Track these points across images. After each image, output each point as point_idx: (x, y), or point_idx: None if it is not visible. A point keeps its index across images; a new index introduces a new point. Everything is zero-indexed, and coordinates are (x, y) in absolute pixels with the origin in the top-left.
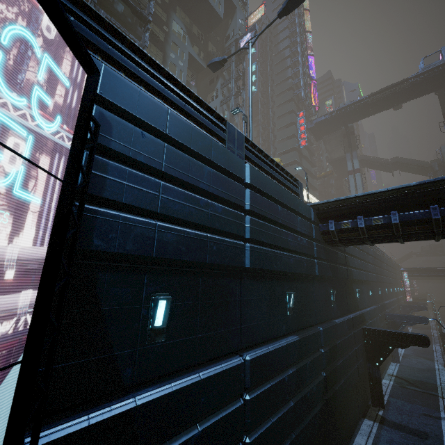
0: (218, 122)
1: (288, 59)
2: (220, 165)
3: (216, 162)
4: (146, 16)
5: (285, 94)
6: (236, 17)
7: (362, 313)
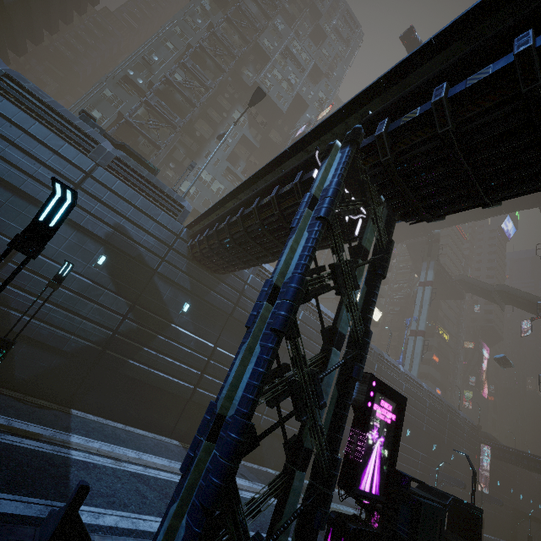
0: (91, 142)
1: None
2: (66, 157)
3: (63, 154)
4: (195, 103)
5: None
6: (305, 113)
7: None
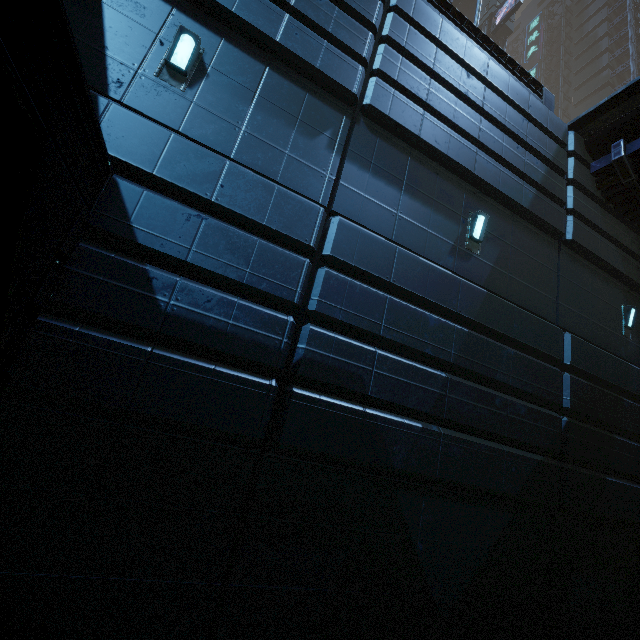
0: None
1: (604, 39)
2: None
3: None
4: None
5: (593, 98)
6: None
7: None
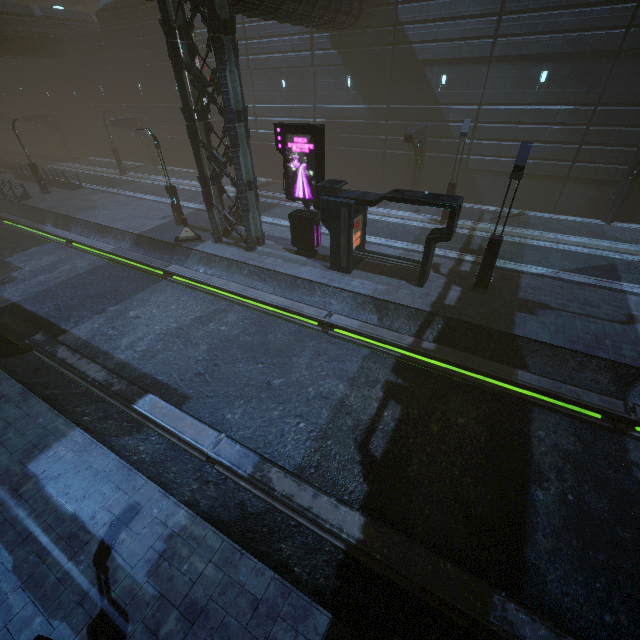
0: None
1: None
2: None
3: None
4: None
5: None
6: None
7: (434, 108)
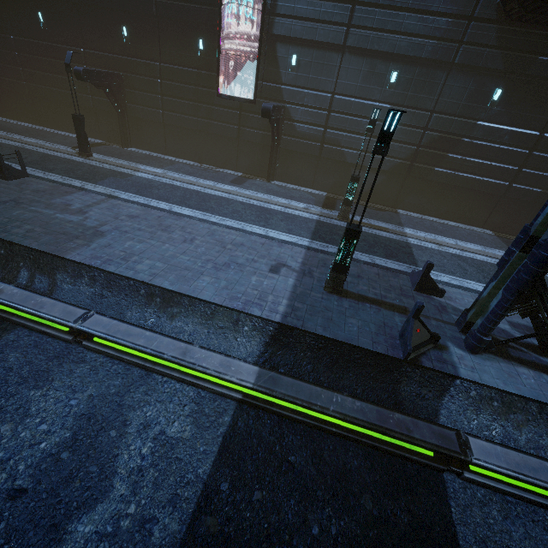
0: None
1: None
2: None
3: None
4: None
5: None
6: None
7: None
